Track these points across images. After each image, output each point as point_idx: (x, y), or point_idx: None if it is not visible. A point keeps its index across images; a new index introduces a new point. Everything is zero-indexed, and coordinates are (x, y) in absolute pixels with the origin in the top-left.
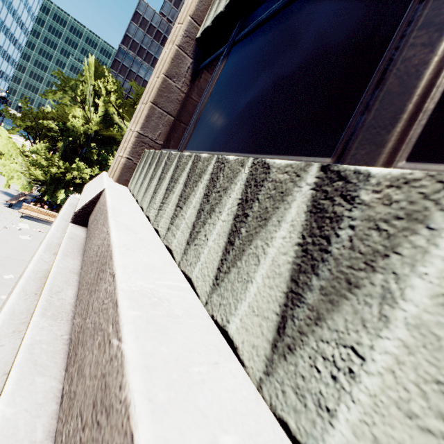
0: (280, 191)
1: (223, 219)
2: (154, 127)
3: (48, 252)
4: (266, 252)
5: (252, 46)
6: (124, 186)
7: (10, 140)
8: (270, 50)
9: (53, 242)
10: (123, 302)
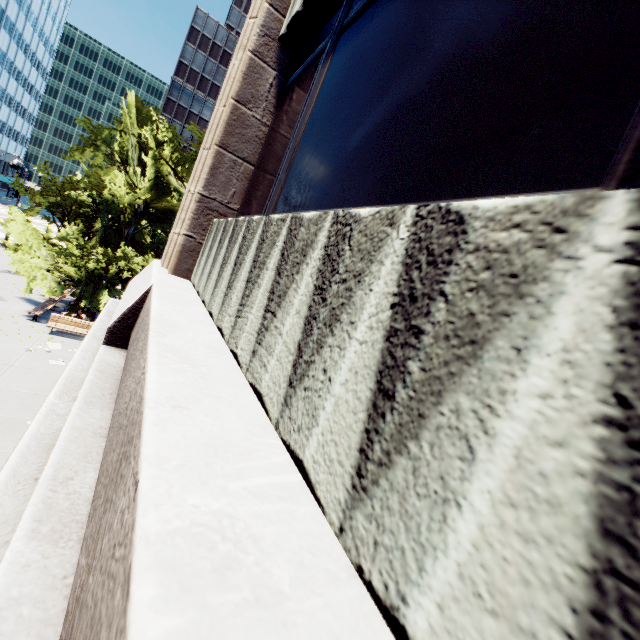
0: (507, 273)
1: (361, 338)
2: (224, 183)
3: (66, 398)
4: (492, 429)
5: (376, 23)
6: (185, 279)
7: (28, 225)
8: (411, 19)
9: (75, 378)
10: (141, 588)
